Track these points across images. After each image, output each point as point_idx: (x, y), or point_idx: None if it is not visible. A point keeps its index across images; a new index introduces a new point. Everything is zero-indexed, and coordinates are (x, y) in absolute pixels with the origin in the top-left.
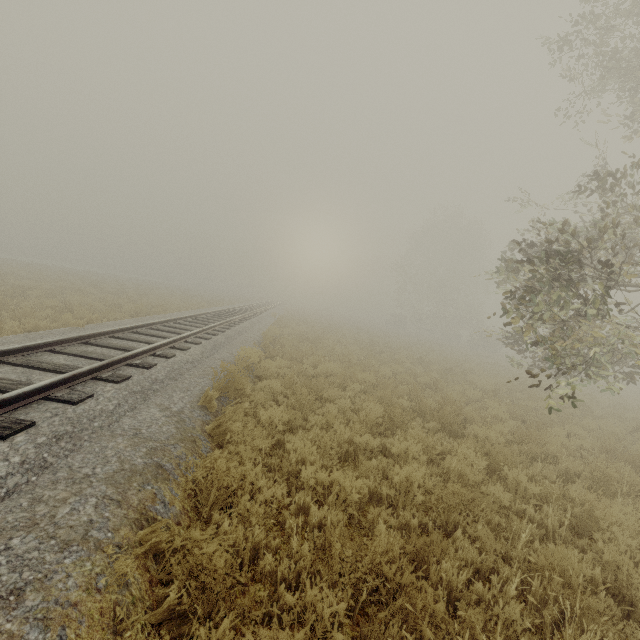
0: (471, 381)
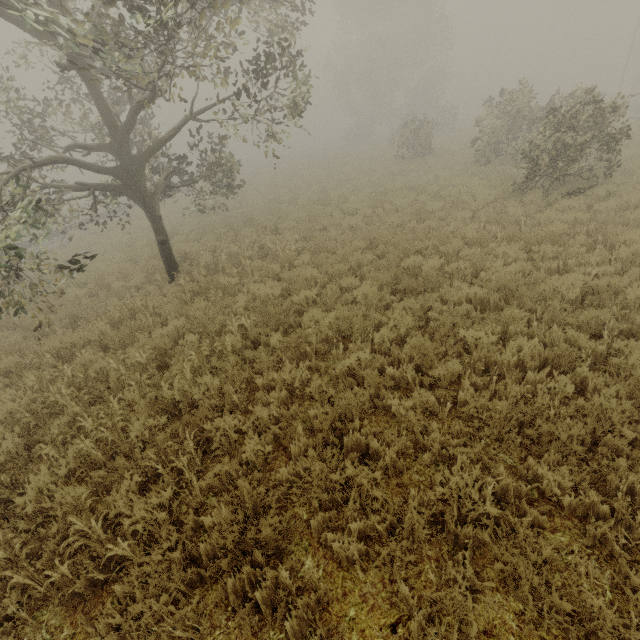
0: (171, 229)
